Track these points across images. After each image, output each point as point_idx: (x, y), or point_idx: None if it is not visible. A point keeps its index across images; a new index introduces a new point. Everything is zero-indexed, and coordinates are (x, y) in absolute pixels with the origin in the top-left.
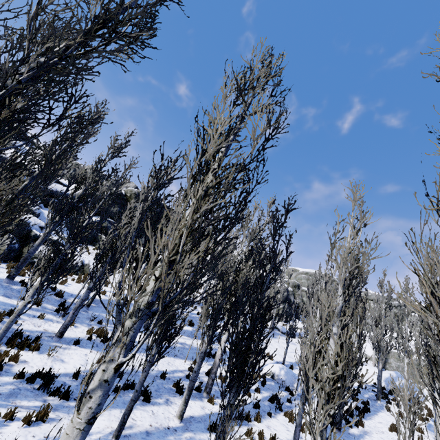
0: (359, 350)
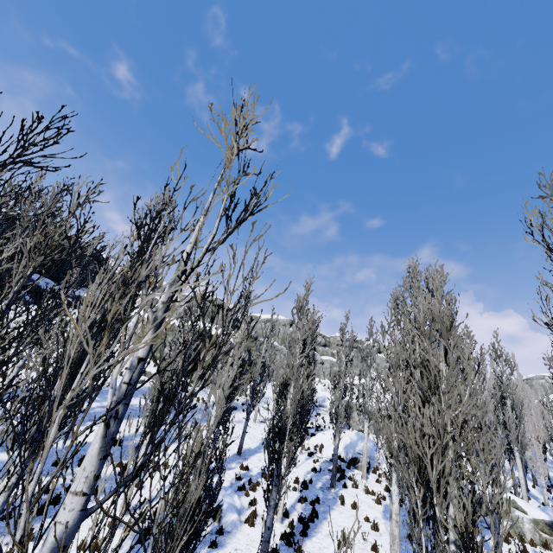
0: (299, 445)
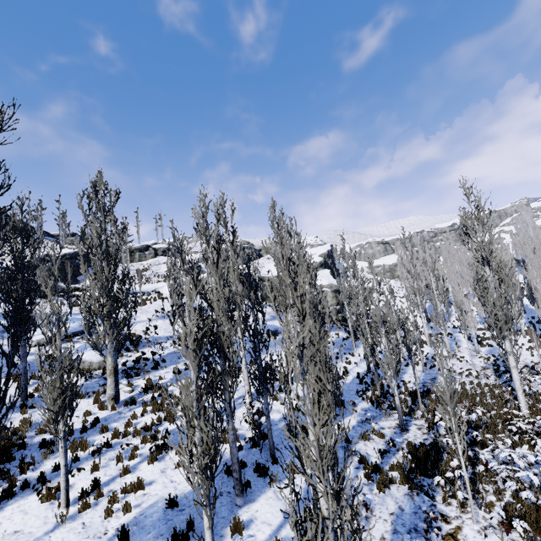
0: None
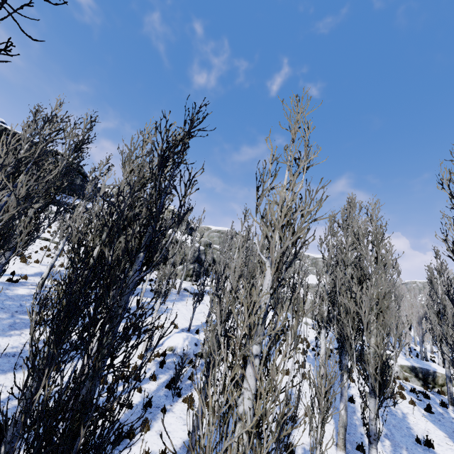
0: None
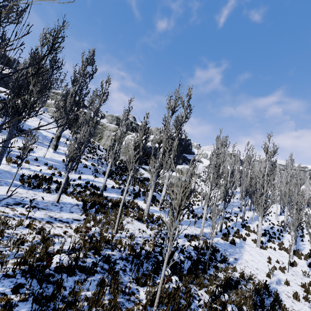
0: None
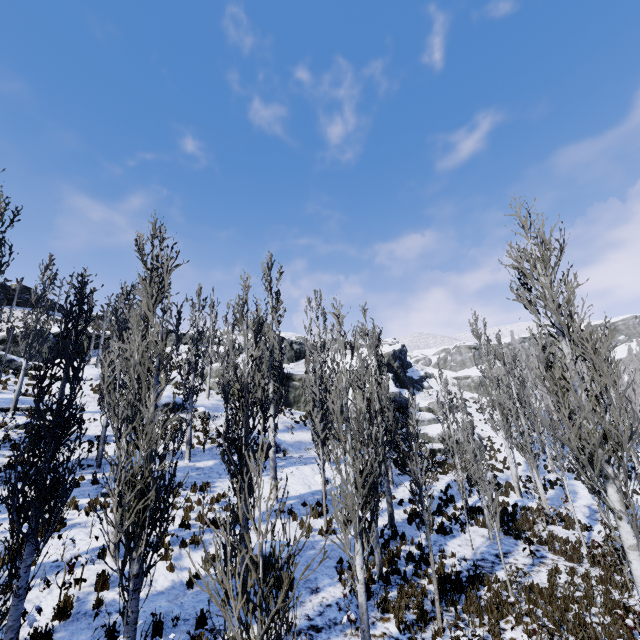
0: None
